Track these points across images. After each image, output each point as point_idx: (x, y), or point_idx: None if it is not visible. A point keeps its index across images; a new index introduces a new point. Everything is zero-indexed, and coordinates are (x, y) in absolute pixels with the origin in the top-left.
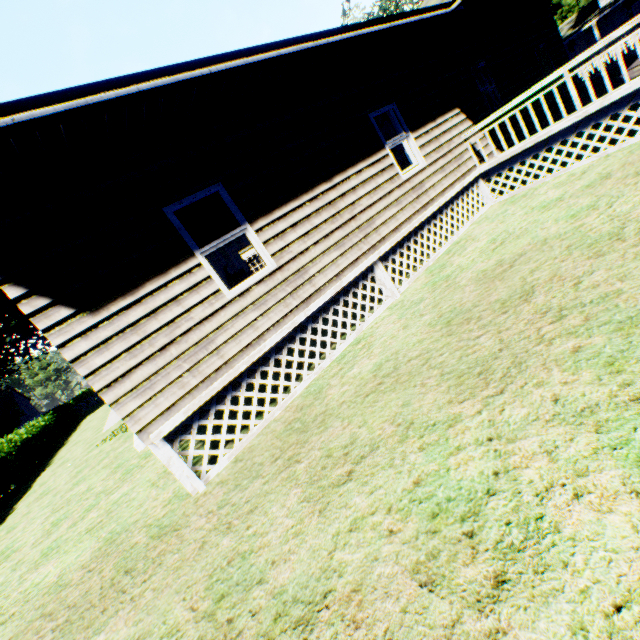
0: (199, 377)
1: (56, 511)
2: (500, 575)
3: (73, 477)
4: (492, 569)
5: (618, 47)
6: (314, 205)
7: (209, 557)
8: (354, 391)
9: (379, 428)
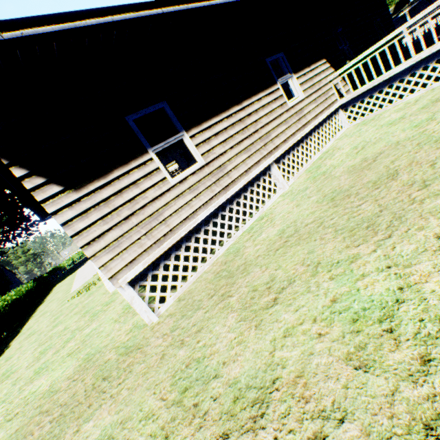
0: (152, 240)
1: (42, 344)
2: (425, 356)
3: (52, 322)
4: (416, 352)
5: (425, 27)
6: (230, 121)
7: (170, 364)
8: (266, 248)
9: (292, 269)
